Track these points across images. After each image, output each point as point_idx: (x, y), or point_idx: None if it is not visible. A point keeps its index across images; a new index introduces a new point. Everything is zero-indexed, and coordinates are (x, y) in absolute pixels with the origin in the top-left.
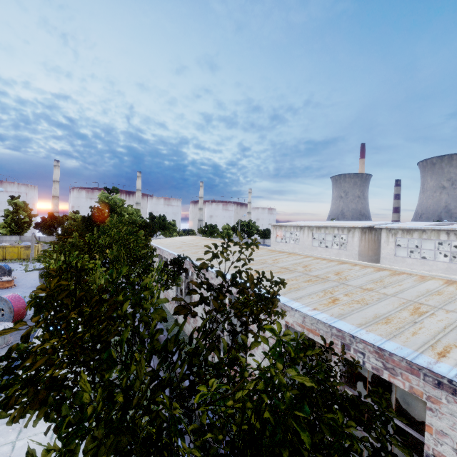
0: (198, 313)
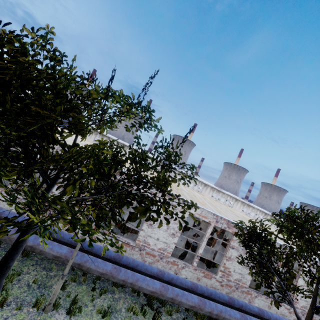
0: (234, 269)
